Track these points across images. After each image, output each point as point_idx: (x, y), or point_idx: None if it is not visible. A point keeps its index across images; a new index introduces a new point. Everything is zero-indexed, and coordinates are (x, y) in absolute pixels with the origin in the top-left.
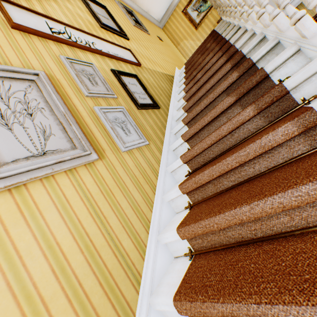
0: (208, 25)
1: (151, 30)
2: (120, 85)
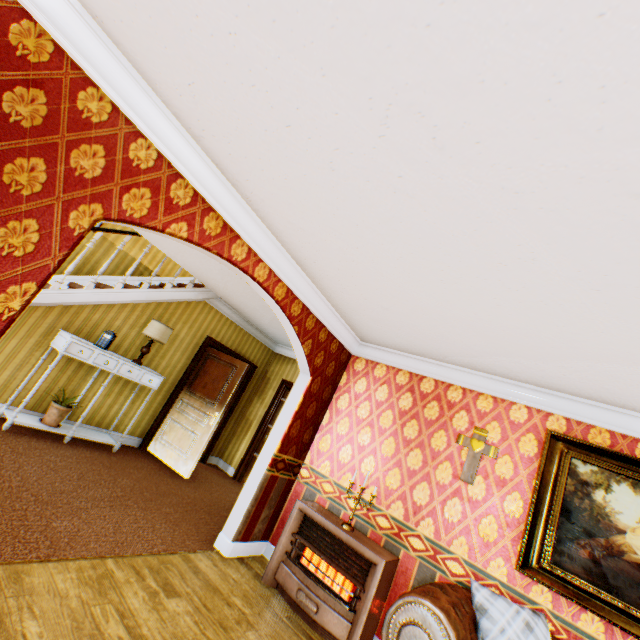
0: None
1: None
2: None
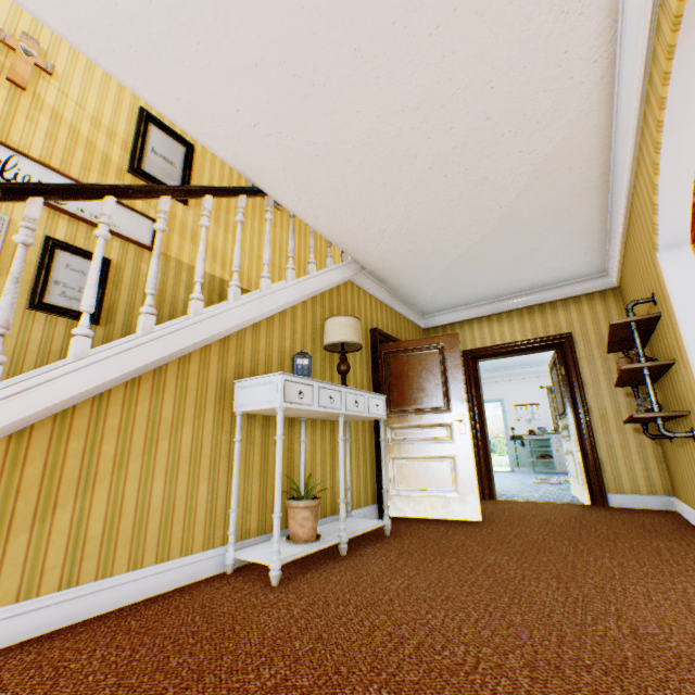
0: None
1: None
2: (39, 263)
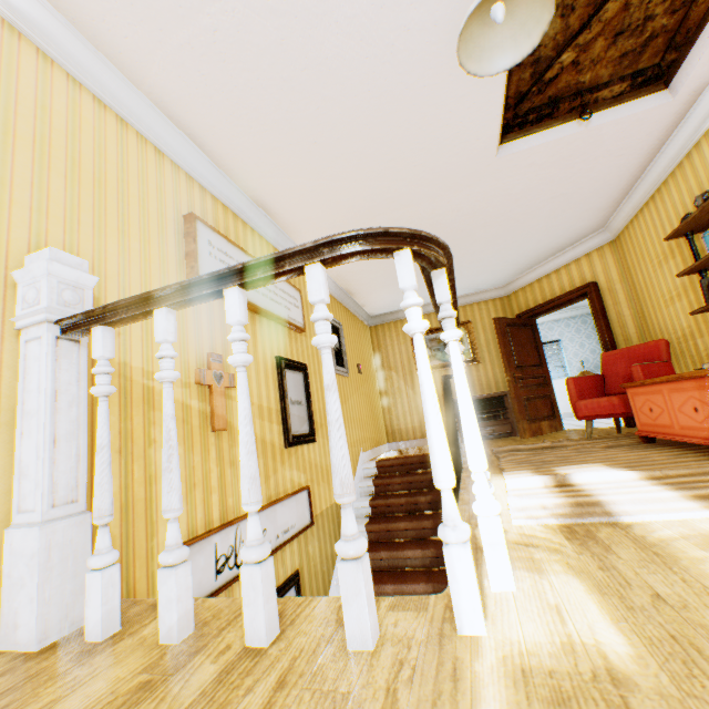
0: (437, 382)
1: (354, 352)
2: None
